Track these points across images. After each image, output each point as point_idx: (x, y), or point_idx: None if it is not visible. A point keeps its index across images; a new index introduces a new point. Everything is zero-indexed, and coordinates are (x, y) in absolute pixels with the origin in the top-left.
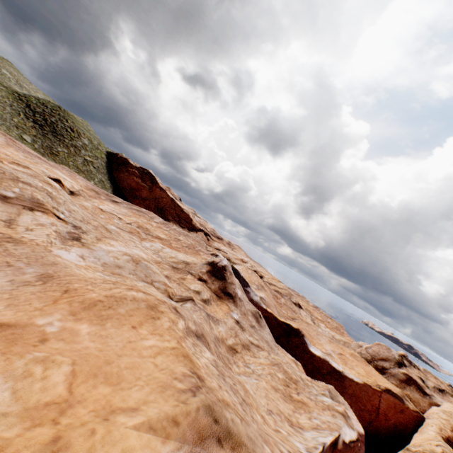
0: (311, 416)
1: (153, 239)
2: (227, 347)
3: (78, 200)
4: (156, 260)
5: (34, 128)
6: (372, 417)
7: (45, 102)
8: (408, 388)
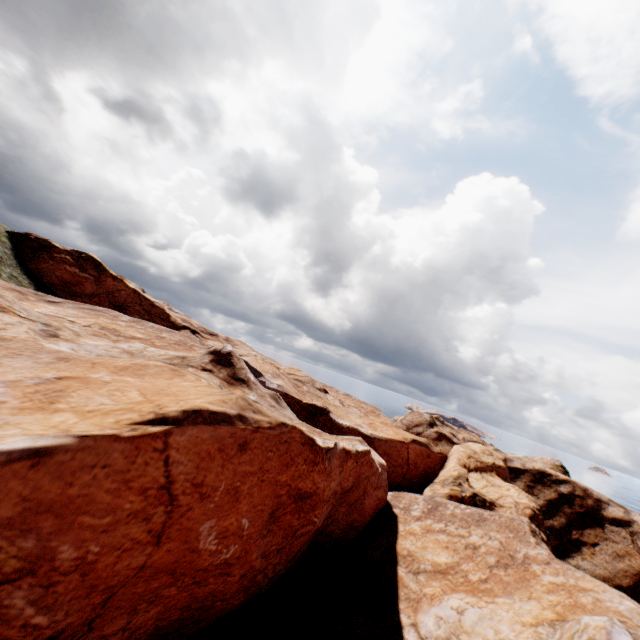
0: None
1: (129, 340)
2: None
3: None
4: None
5: None
6: (405, 470)
7: None
8: (440, 443)
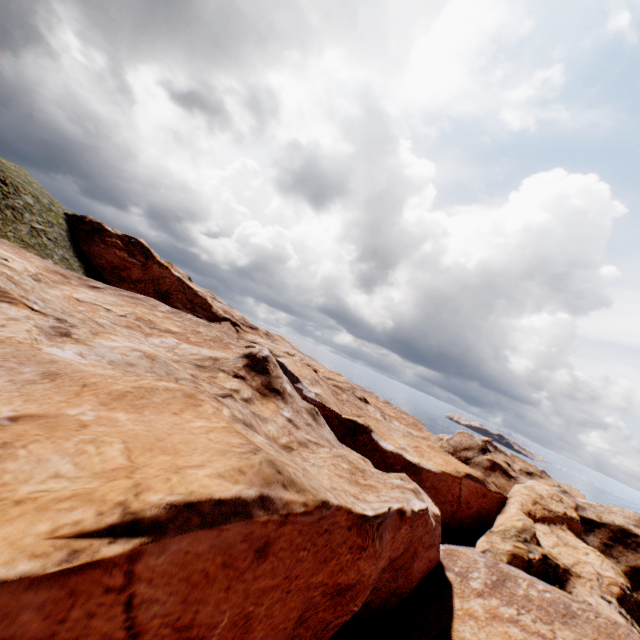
0: (379, 495)
1: (162, 334)
2: (281, 447)
3: None
4: (173, 358)
5: None
6: (454, 508)
7: None
8: (494, 474)
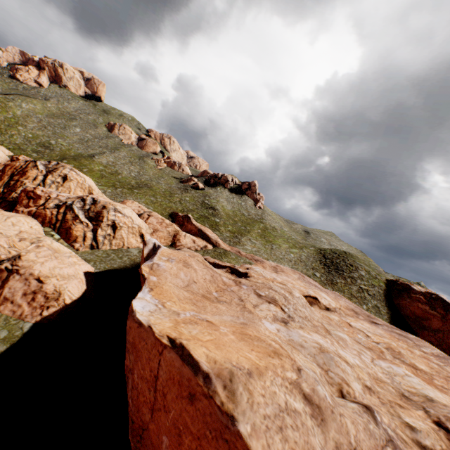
0: None
1: (398, 363)
2: None
3: (327, 313)
4: (380, 377)
5: (323, 268)
6: None
7: (335, 250)
8: None
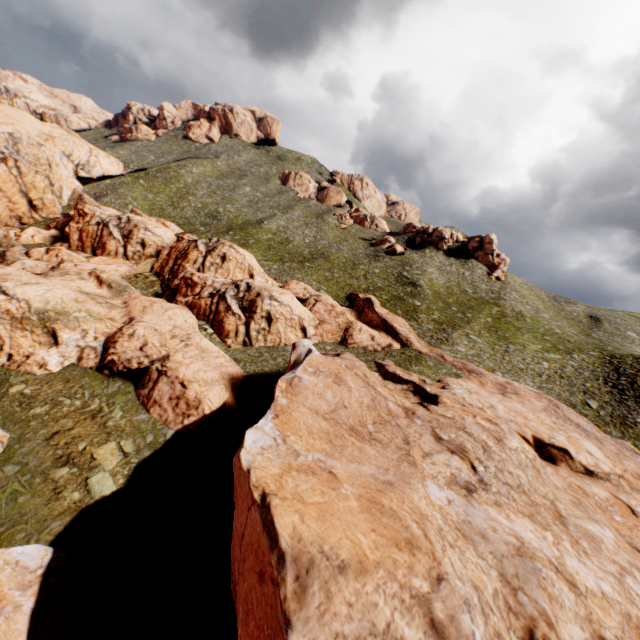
0: None
1: None
2: None
3: (583, 481)
4: None
5: (608, 393)
6: None
7: None
8: None
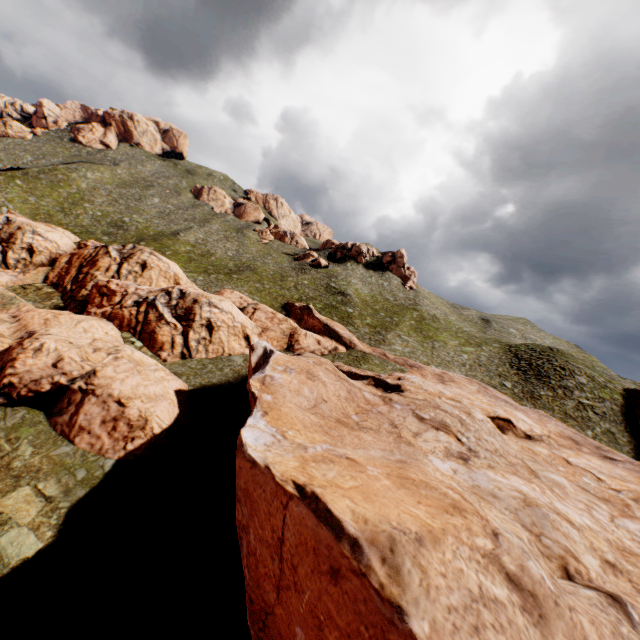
0: None
1: None
2: None
3: (528, 444)
4: (628, 547)
5: (515, 374)
6: None
7: (533, 345)
8: None
